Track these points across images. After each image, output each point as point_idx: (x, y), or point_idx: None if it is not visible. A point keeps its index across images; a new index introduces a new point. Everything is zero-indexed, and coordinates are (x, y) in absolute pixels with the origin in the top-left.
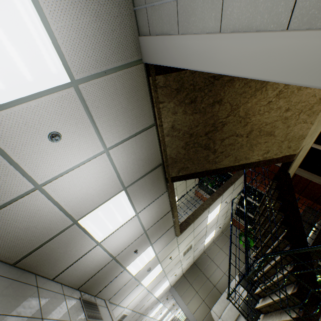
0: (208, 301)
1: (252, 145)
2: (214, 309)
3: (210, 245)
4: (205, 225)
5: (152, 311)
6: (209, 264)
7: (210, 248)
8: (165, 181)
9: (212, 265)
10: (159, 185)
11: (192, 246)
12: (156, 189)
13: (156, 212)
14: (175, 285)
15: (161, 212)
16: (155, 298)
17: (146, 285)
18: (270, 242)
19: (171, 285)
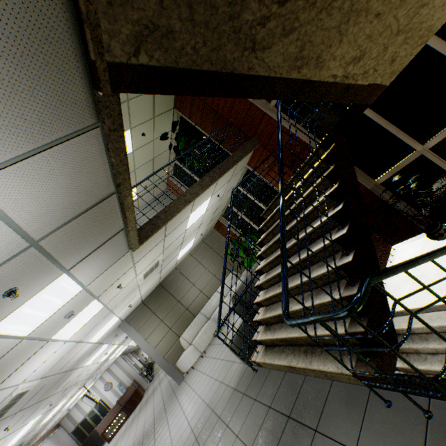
0: (178, 328)
1: (352, 13)
2: (185, 336)
3: (185, 258)
4: (183, 231)
5: (89, 359)
6: (182, 283)
7: (185, 263)
8: (89, 80)
9: (186, 284)
10: (62, 84)
11: (159, 263)
12: (47, 99)
13: (65, 190)
14: (130, 318)
15: (86, 195)
16: (94, 344)
17: (69, 337)
18: (295, 249)
19: (122, 320)
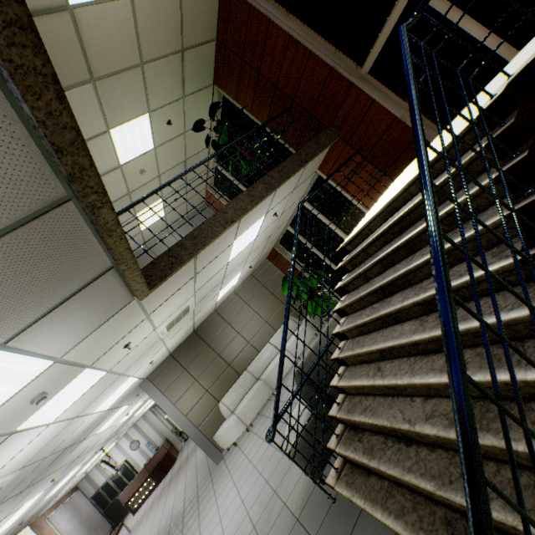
0: (217, 390)
1: None
2: (226, 401)
3: (228, 298)
4: (224, 265)
5: (101, 426)
6: (224, 331)
7: (228, 304)
8: None
9: (228, 332)
10: None
11: (190, 308)
12: None
13: None
14: (154, 375)
15: None
16: (103, 412)
17: (53, 418)
18: (415, 310)
19: (143, 378)
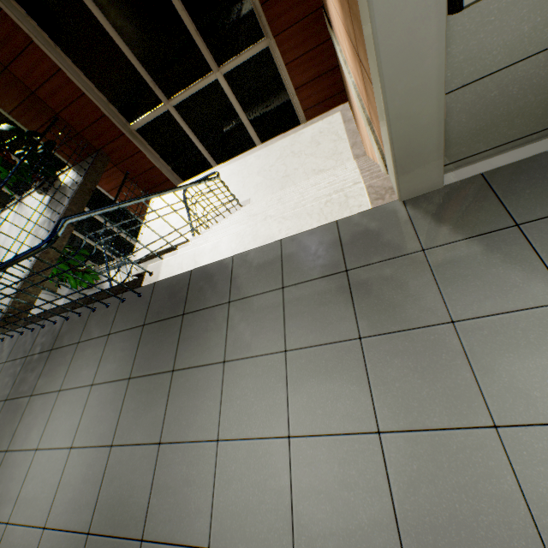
0: None
1: None
2: None
3: None
4: None
5: None
6: None
7: None
8: None
9: None
10: None
11: None
12: None
13: None
14: None
15: None
16: None
17: None
18: None
19: None
